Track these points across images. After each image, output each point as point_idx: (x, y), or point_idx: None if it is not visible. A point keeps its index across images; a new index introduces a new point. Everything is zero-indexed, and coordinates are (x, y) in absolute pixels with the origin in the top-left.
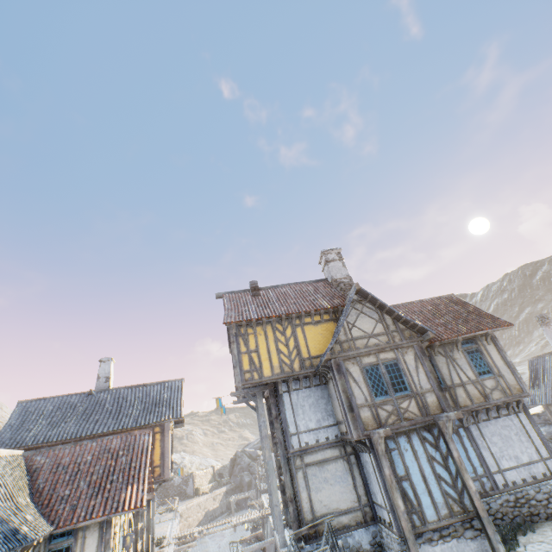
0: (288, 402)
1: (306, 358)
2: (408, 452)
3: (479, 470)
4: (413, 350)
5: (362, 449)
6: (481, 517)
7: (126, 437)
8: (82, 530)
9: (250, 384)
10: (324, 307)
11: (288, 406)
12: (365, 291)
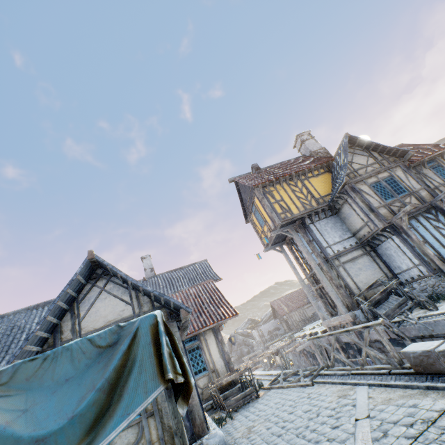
0: (315, 229)
1: (319, 198)
2: (420, 227)
3: None
4: (400, 168)
5: (381, 241)
6: None
7: (197, 287)
8: (202, 335)
9: (286, 221)
10: (319, 163)
11: (316, 232)
12: (354, 137)
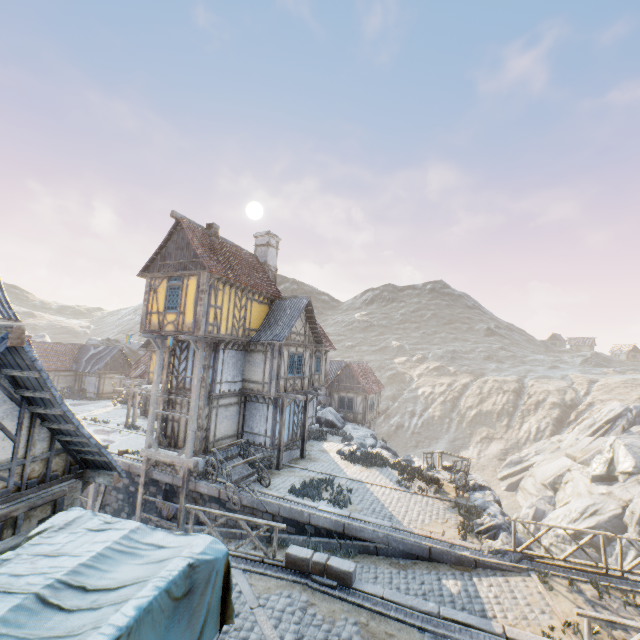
0: (222, 357)
1: (248, 329)
2: (288, 407)
3: None
4: (310, 351)
5: (259, 401)
6: (305, 441)
7: None
8: None
9: (210, 336)
10: (271, 293)
11: (221, 361)
12: (311, 304)
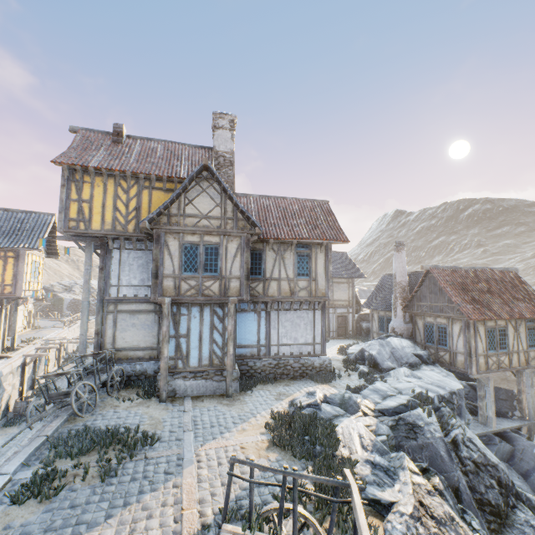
0: (117, 258)
1: None
2: (196, 319)
3: (262, 342)
4: (240, 241)
5: None
6: (227, 371)
7: None
8: None
9: (74, 233)
10: (180, 176)
11: (116, 262)
12: (212, 170)
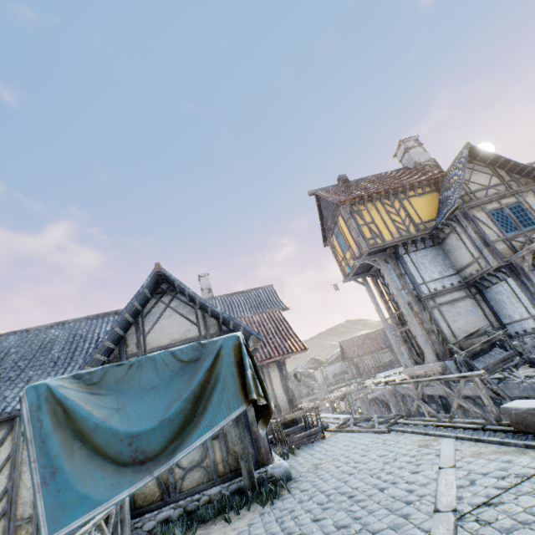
0: (409, 261)
1: (419, 223)
2: None
3: None
4: (532, 193)
5: (492, 283)
6: None
7: (261, 314)
8: (264, 368)
9: (375, 248)
10: (426, 179)
11: (410, 264)
12: (477, 149)
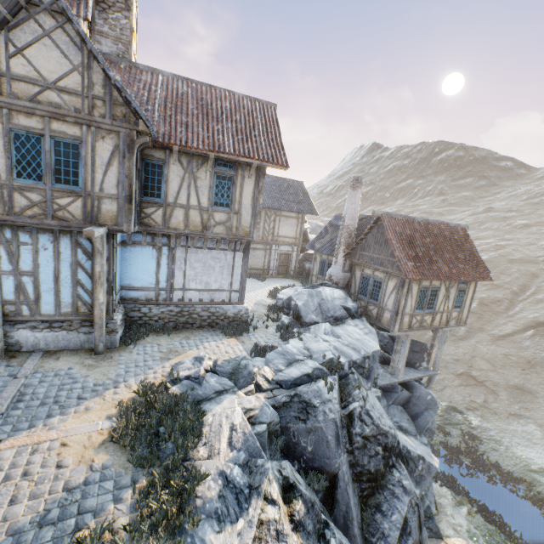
0: None
1: None
2: (47, 252)
3: (163, 284)
4: (117, 139)
5: None
6: (95, 323)
7: None
8: None
9: None
10: None
11: None
12: None
